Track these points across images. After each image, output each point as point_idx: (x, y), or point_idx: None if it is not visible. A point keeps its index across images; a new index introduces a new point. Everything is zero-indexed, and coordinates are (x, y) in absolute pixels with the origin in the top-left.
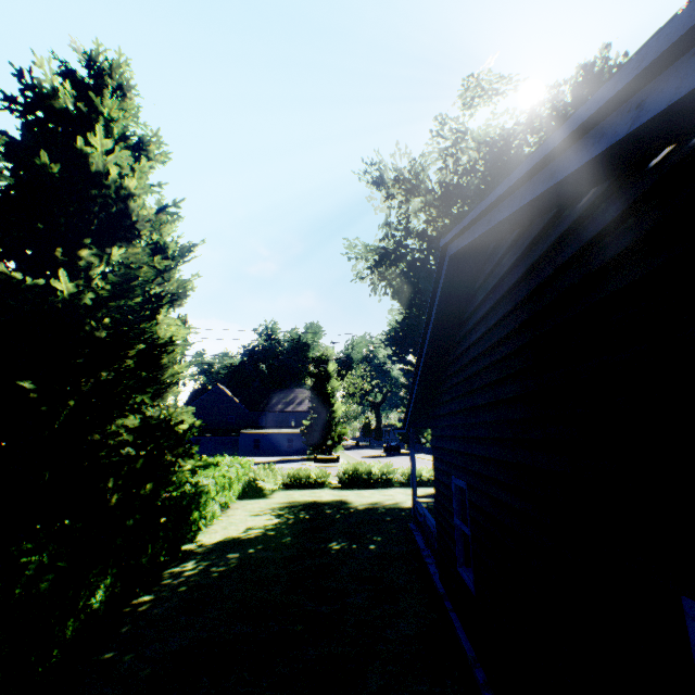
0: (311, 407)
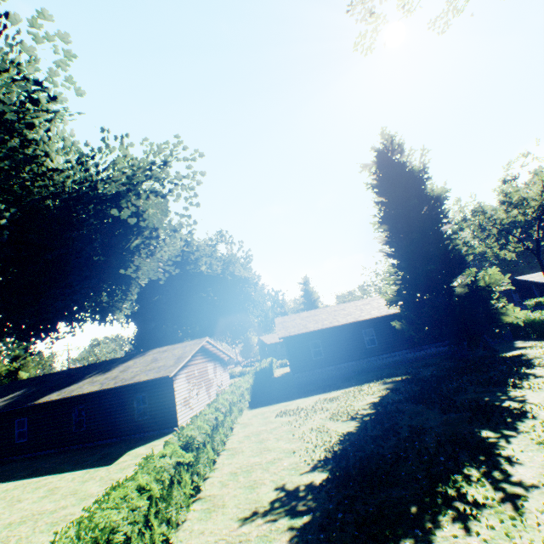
0: None
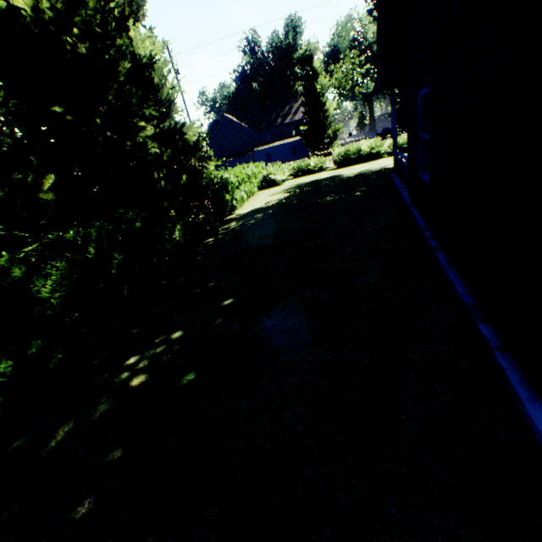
0: (304, 113)
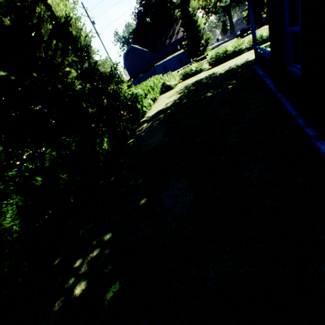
0: (183, 32)
